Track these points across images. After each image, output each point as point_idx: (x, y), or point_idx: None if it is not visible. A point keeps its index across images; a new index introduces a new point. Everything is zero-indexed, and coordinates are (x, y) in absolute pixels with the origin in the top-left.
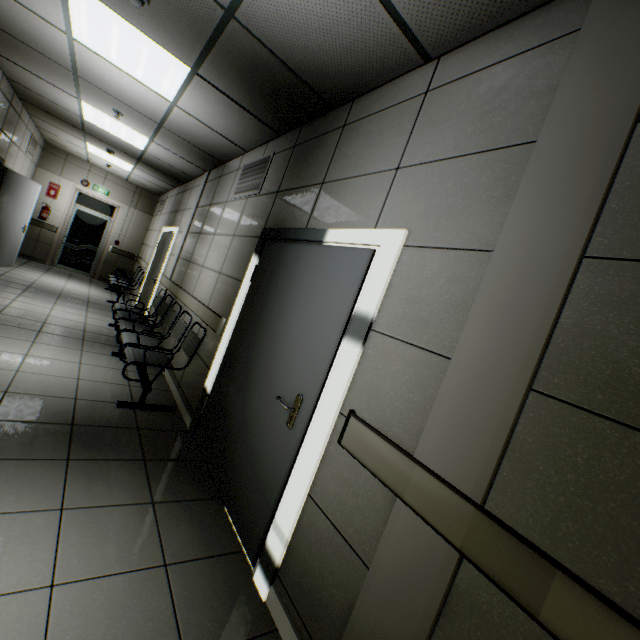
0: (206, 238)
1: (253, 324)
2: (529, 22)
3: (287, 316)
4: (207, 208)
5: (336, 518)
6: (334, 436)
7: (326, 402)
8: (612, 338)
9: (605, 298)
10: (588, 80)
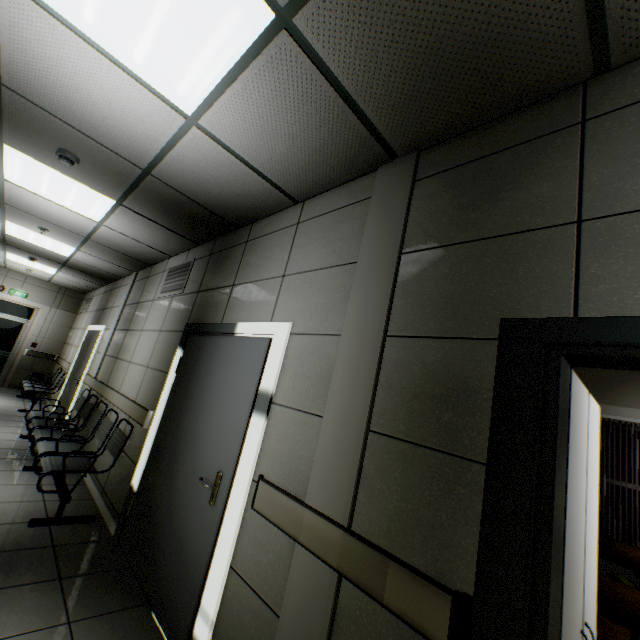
0: (134, 334)
1: (179, 412)
2: (349, 188)
3: (208, 400)
4: (135, 306)
5: (254, 580)
6: (249, 503)
7: (241, 473)
8: (404, 387)
9: (398, 362)
10: (377, 228)
